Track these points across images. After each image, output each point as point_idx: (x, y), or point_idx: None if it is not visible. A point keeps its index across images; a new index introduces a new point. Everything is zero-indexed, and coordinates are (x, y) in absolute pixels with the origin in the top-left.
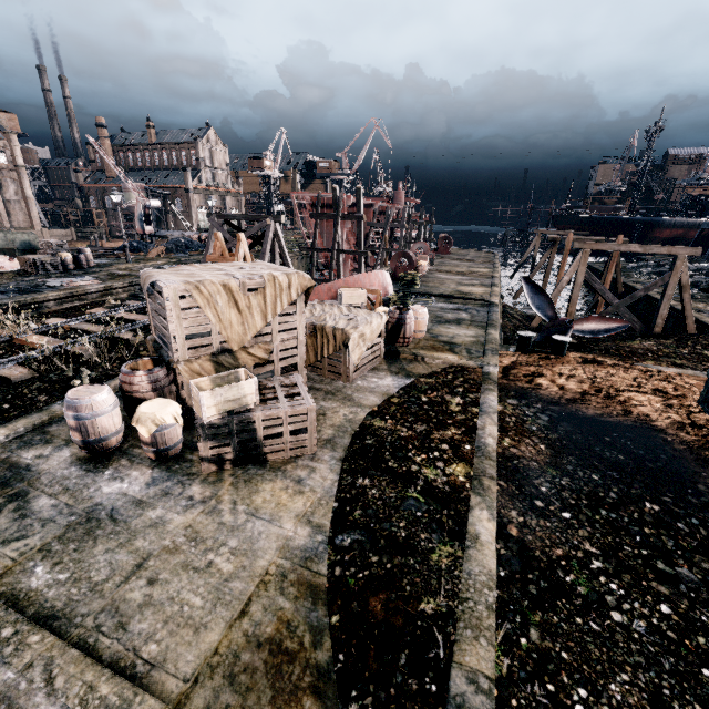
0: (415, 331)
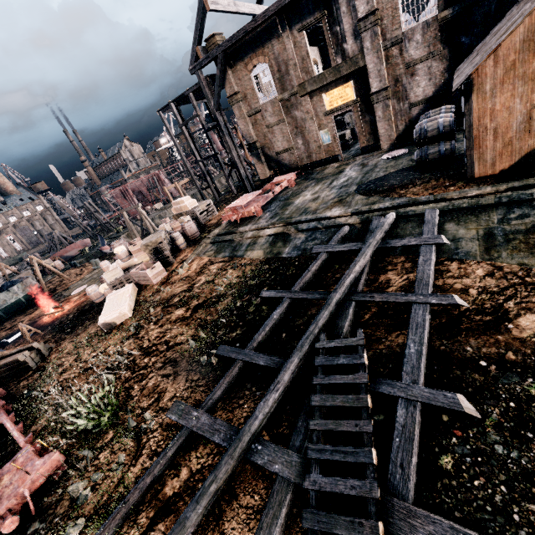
0: (58, 268)
